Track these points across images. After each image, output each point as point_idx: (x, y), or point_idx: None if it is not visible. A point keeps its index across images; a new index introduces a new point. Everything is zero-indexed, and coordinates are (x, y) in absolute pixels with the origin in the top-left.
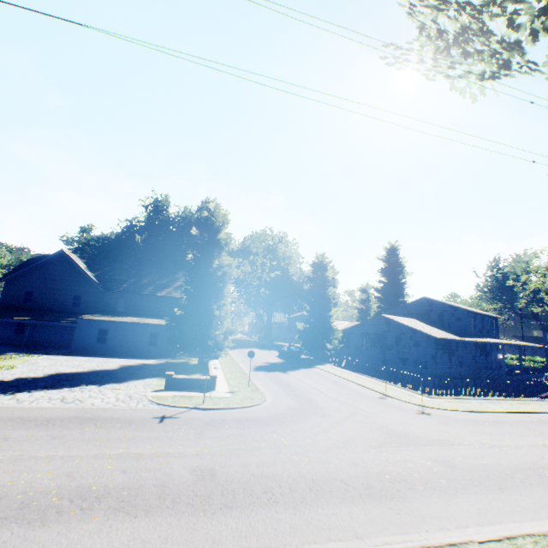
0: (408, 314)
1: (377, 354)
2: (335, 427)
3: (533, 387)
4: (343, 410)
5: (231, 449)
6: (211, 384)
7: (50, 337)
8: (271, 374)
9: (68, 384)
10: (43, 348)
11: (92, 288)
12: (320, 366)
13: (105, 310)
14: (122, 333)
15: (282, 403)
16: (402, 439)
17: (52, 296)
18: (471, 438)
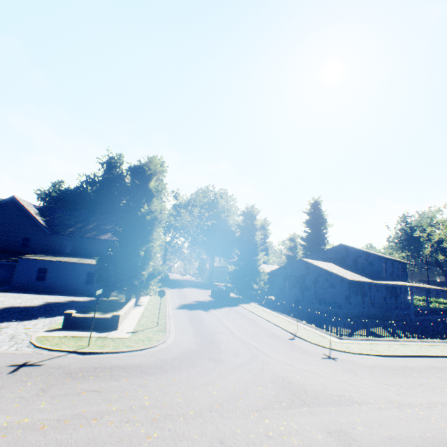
0: (326, 259)
1: (297, 294)
2: (222, 378)
3: (441, 328)
4: (244, 354)
5: (63, 418)
6: (113, 323)
7: None
8: (191, 312)
9: None
10: None
11: (40, 231)
12: (244, 304)
13: (51, 251)
14: (61, 272)
15: (180, 346)
16: (296, 396)
17: (2, 238)
18: (377, 393)
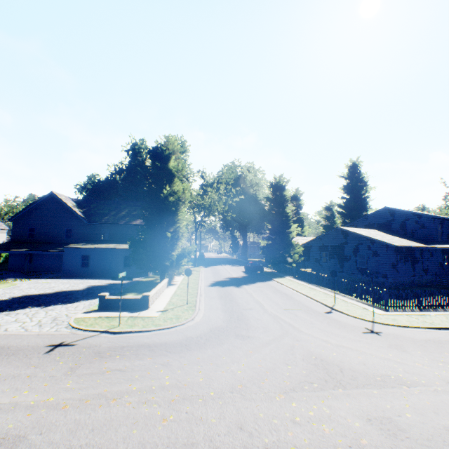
0: (368, 226)
1: (335, 265)
2: (248, 356)
3: None
4: (273, 330)
5: (85, 397)
6: (143, 303)
7: (52, 264)
8: (223, 289)
9: (16, 306)
10: (42, 273)
11: (79, 222)
12: (278, 278)
13: (92, 239)
14: (101, 258)
15: (208, 323)
16: (331, 376)
17: (49, 231)
18: (431, 373)
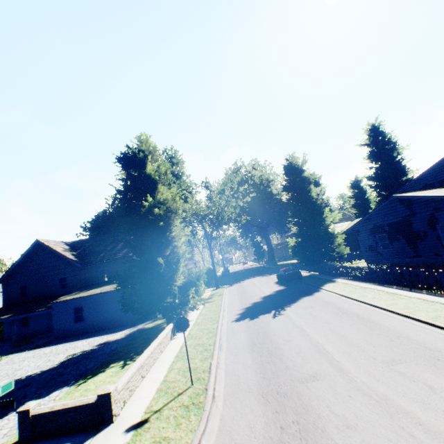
0: (426, 187)
1: (403, 249)
2: None
3: None
4: None
5: None
6: (101, 411)
7: (51, 323)
8: (254, 324)
9: None
10: (36, 339)
11: (72, 267)
12: (328, 285)
13: (89, 284)
14: (96, 306)
15: None
16: None
17: (42, 285)
18: None
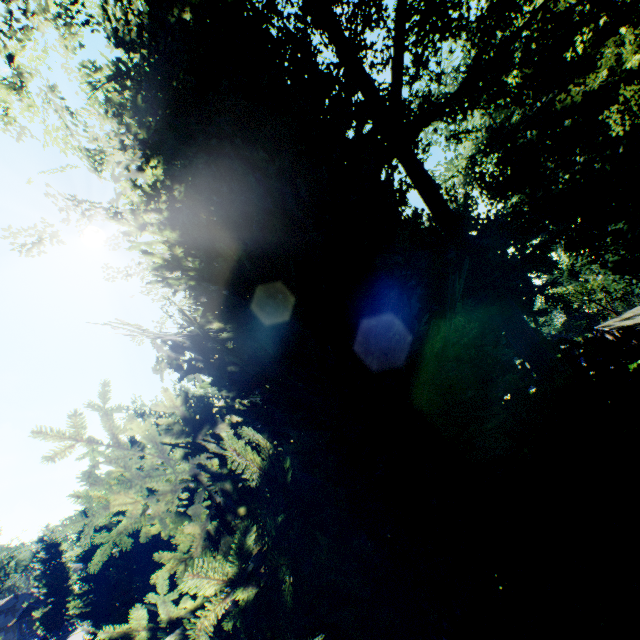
0: None
1: None
2: None
3: None
4: None
5: None
6: None
7: None
8: None
9: None
10: None
11: None
12: (76, 631)
13: None
14: None
15: None
16: None
17: None
18: None
